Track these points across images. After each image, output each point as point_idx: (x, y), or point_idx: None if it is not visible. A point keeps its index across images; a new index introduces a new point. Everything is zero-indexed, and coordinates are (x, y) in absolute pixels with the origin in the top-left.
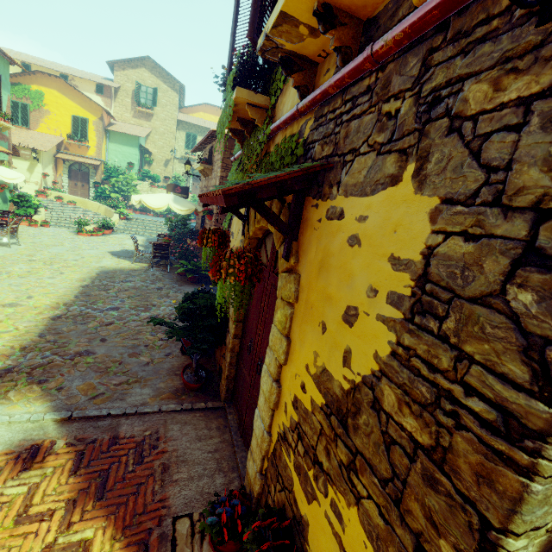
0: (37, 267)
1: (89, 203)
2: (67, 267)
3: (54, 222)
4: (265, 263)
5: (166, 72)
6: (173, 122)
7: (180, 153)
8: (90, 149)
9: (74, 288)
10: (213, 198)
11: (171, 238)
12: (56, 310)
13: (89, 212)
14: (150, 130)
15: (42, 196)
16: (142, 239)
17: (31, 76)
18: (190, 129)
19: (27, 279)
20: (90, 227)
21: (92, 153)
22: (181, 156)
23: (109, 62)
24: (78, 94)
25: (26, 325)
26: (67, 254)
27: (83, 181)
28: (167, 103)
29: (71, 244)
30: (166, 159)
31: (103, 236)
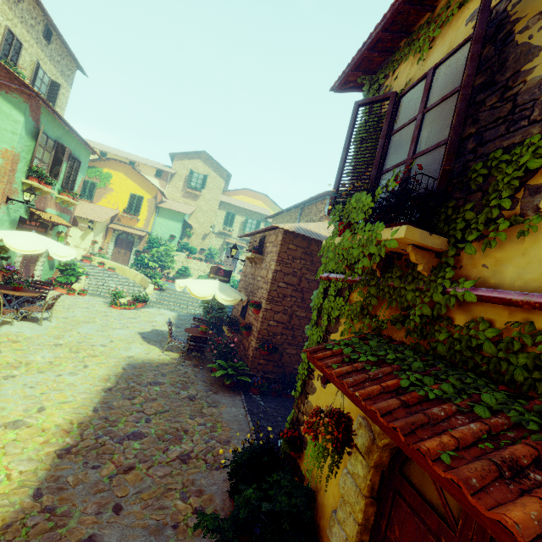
0: (61, 356)
1: (127, 271)
2: (93, 357)
3: (91, 289)
4: (433, 503)
5: (217, 163)
6: (216, 203)
7: (218, 228)
8: (140, 222)
9: (95, 393)
10: (507, 537)
11: (206, 323)
12: (67, 435)
13: (125, 280)
14: (195, 208)
15: (87, 261)
16: (173, 315)
17: (105, 161)
18: (230, 209)
19: (45, 376)
20: (124, 299)
21: (141, 225)
22: (218, 231)
23: (171, 154)
24: (140, 177)
25: (22, 468)
26: (96, 336)
27: (126, 249)
28: (214, 187)
29: (102, 320)
30: (205, 234)
31: (136, 310)
